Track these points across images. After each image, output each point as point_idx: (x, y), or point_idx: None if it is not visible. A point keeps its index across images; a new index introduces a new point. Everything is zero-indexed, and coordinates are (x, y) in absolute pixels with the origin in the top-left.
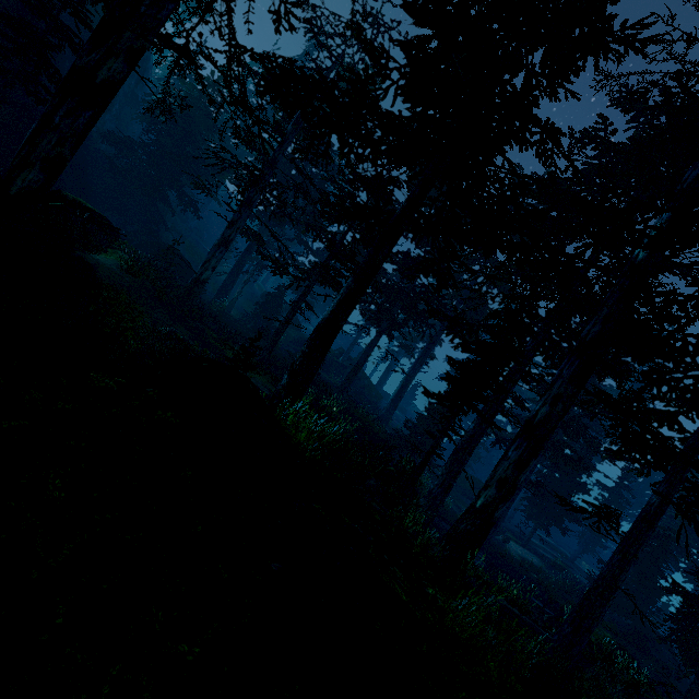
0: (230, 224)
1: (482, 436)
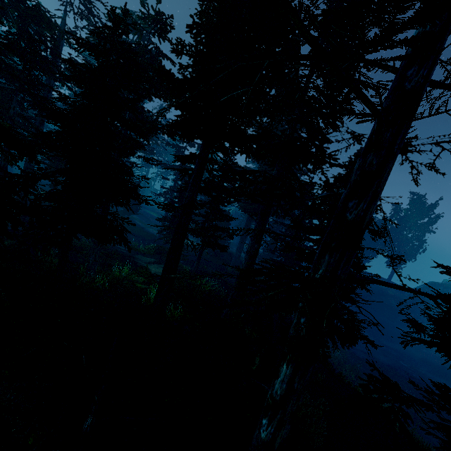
0: None
1: None
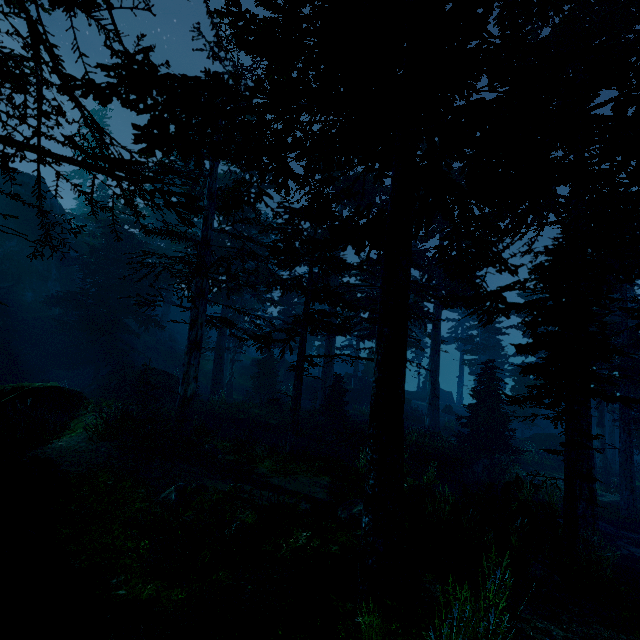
0: (192, 324)
1: (589, 410)
